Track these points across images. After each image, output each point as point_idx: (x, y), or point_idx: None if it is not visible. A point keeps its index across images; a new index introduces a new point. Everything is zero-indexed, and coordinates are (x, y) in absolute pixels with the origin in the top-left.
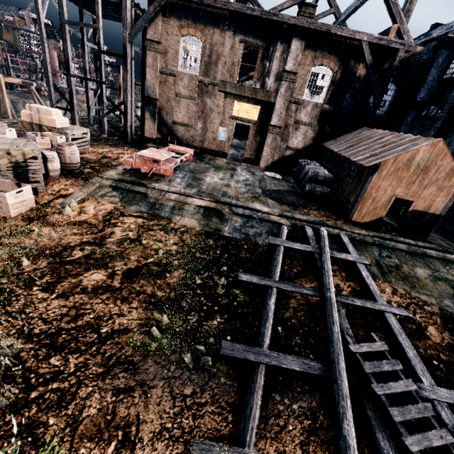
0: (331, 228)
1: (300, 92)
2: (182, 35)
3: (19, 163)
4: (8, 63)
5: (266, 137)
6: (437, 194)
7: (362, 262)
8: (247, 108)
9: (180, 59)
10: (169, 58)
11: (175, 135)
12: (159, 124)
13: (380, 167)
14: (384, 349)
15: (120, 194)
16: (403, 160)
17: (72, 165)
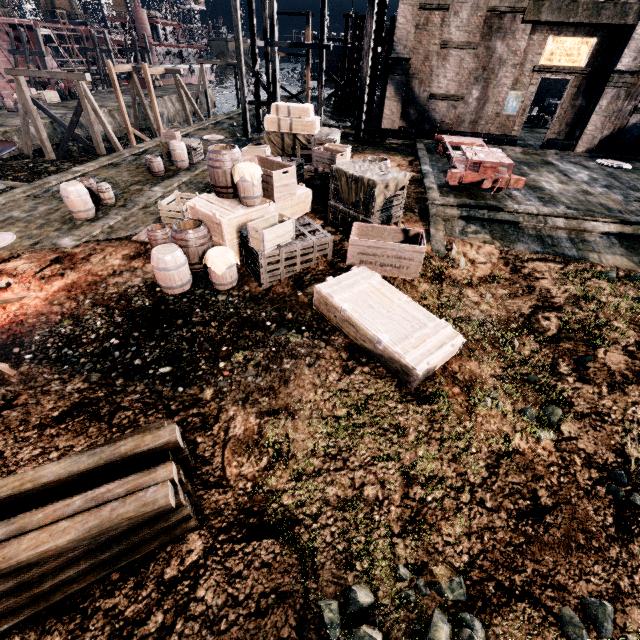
0: None
1: None
2: None
3: (387, 199)
4: (108, 44)
5: (597, 96)
6: None
7: None
8: (571, 45)
9: None
10: None
11: (430, 118)
12: (404, 104)
13: None
14: None
15: (483, 228)
16: None
17: None
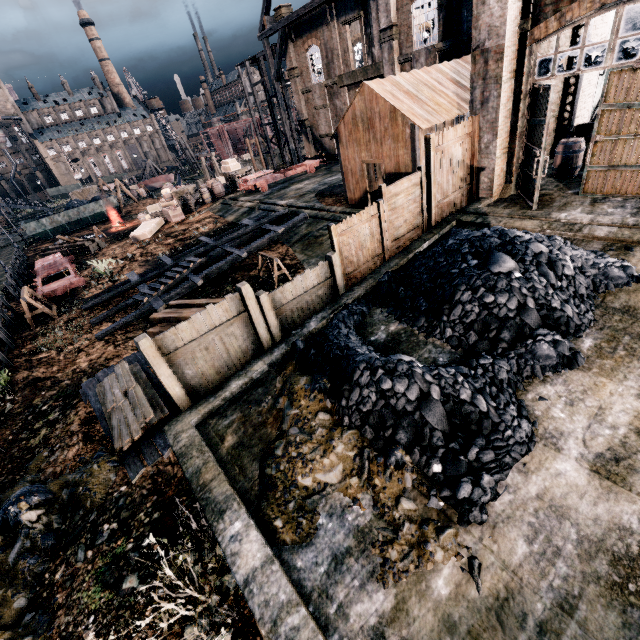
0: (310, 210)
1: (408, 44)
2: (306, 50)
3: (183, 197)
4: None
5: None
6: (396, 147)
7: (275, 231)
8: None
9: (312, 72)
10: (304, 77)
11: (325, 148)
12: (314, 142)
13: (339, 136)
14: (195, 261)
15: (221, 207)
16: (349, 121)
17: (218, 195)
